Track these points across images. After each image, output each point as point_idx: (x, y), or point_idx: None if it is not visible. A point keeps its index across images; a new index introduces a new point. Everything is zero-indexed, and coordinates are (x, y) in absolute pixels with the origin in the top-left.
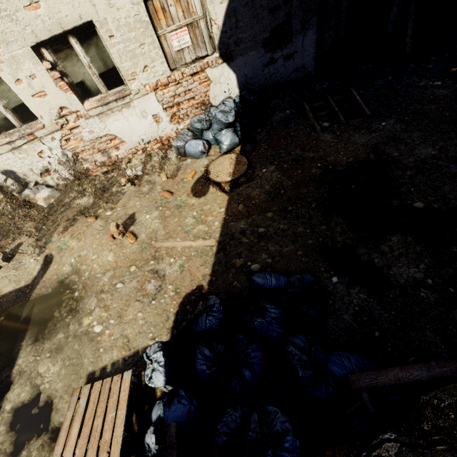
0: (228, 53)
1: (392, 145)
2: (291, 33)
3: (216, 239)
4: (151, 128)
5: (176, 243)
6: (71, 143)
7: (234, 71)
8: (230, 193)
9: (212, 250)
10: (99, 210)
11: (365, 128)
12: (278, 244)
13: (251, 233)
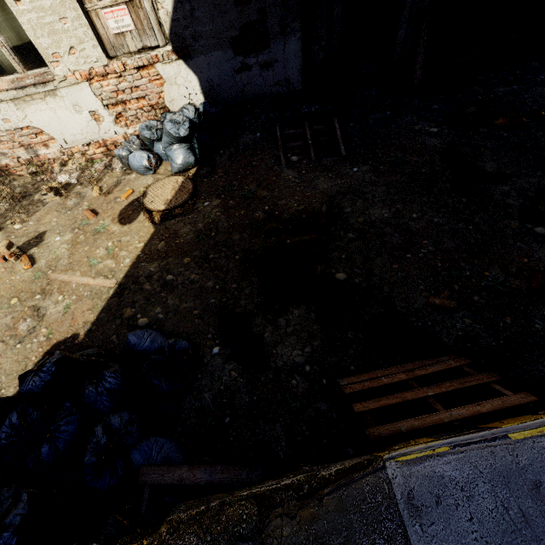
0: (184, 49)
1: (350, 198)
2: (268, 36)
3: (118, 280)
4: (90, 127)
5: (74, 278)
6: None
7: (195, 72)
8: (159, 225)
9: (108, 293)
10: (9, 220)
11: (334, 172)
12: (179, 298)
13: (158, 280)
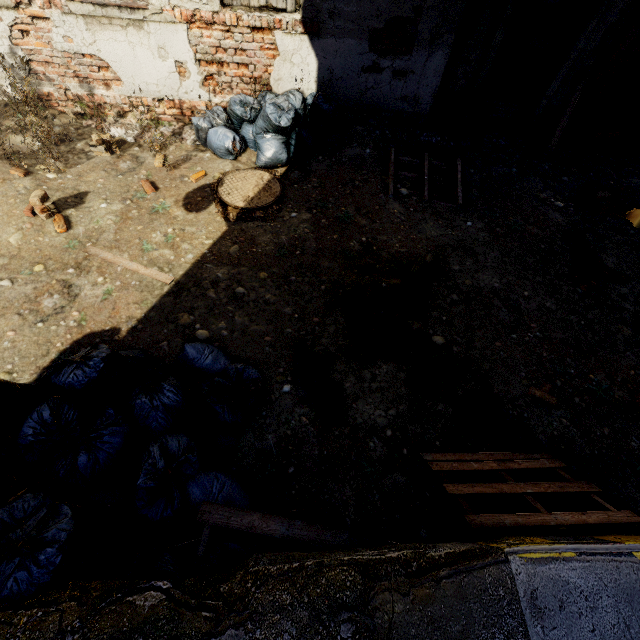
0: (315, 24)
1: (460, 254)
2: (414, 41)
3: (176, 277)
4: (170, 79)
5: (120, 260)
6: (29, 40)
7: (317, 55)
8: (234, 224)
9: (162, 290)
10: (40, 165)
11: (445, 219)
12: (249, 317)
13: (225, 289)
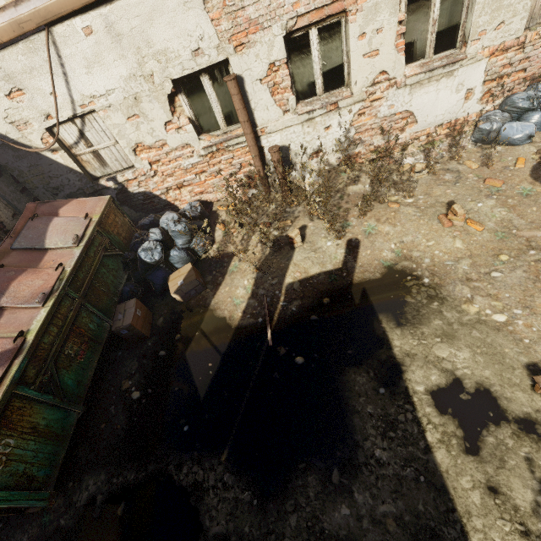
0: None
1: None
2: None
3: None
4: (455, 106)
5: None
6: (361, 119)
7: None
8: None
9: None
10: (389, 198)
11: None
12: None
13: None
